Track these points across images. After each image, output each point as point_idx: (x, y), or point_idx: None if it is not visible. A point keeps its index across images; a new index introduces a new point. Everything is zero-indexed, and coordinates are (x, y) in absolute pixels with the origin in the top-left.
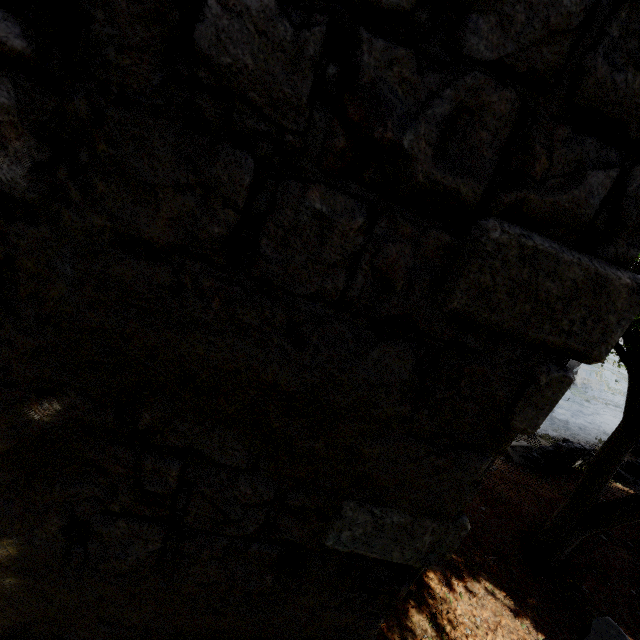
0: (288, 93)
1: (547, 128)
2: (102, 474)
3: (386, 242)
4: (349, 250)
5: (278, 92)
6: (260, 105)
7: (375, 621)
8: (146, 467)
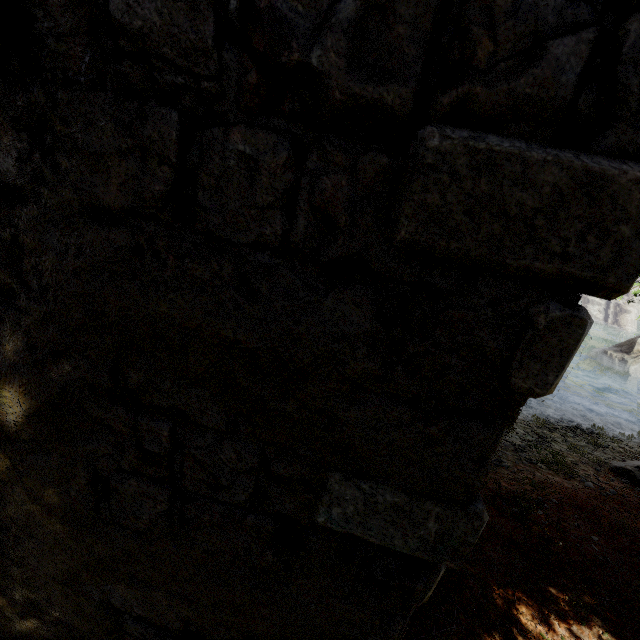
0: (194, 40)
1: (480, 1)
2: (109, 432)
3: (317, 175)
4: (281, 190)
5: (185, 41)
6: (173, 58)
7: (392, 622)
8: (142, 426)
